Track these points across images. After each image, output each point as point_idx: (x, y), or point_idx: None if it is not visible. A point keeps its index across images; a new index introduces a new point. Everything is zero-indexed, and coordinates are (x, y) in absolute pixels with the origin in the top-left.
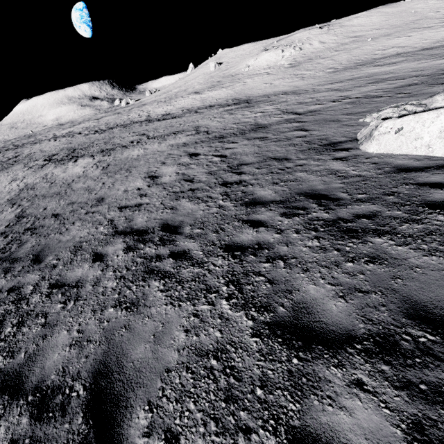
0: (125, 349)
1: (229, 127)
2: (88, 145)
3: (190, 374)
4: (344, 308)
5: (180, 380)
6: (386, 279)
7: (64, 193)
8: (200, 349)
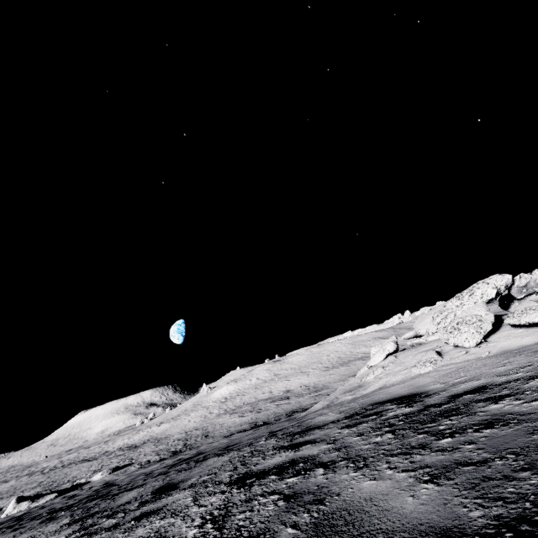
0: None
1: (62, 482)
2: (9, 491)
3: None
4: None
5: None
6: None
7: None
8: None
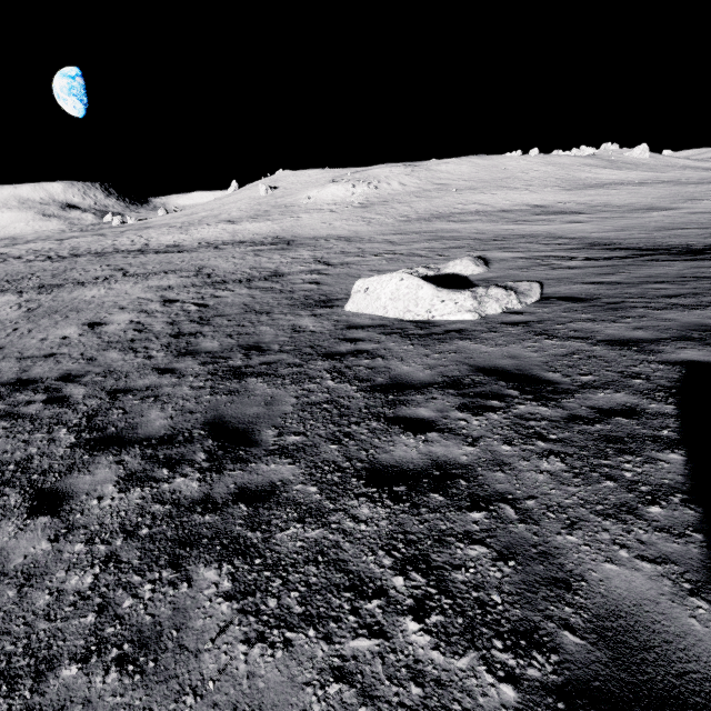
0: None
1: (241, 272)
2: (23, 276)
3: None
4: (165, 423)
5: None
6: (221, 404)
7: None
8: (7, 461)
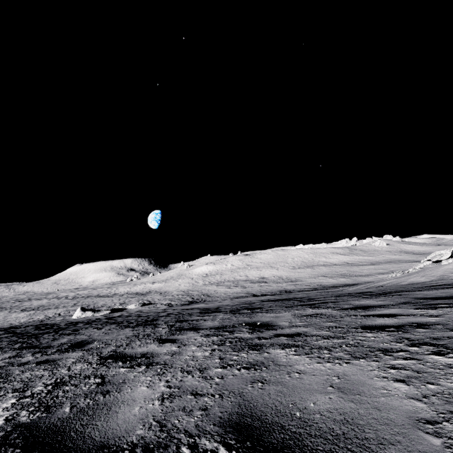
0: None
1: (96, 306)
2: (51, 305)
3: None
4: None
5: None
6: (6, 327)
7: (1, 321)
8: None
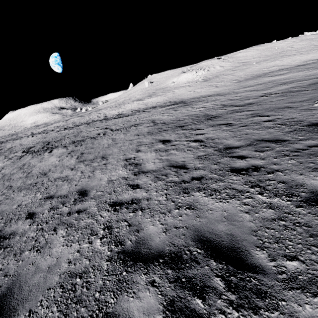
0: None
1: (183, 119)
2: (60, 138)
3: None
4: None
5: None
6: None
7: (41, 184)
8: None
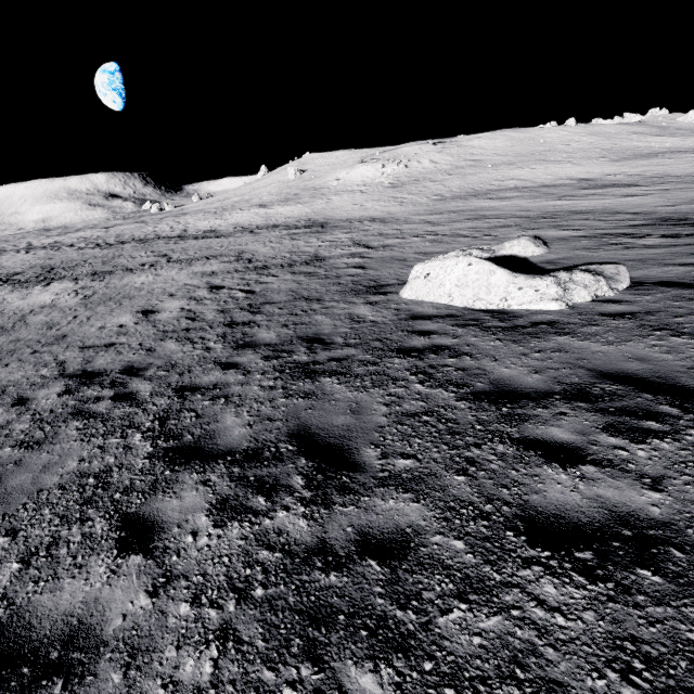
0: (4, 479)
1: (281, 257)
2: (77, 263)
3: (61, 490)
4: (244, 433)
5: (47, 496)
6: (301, 410)
7: (11, 327)
8: (85, 473)
